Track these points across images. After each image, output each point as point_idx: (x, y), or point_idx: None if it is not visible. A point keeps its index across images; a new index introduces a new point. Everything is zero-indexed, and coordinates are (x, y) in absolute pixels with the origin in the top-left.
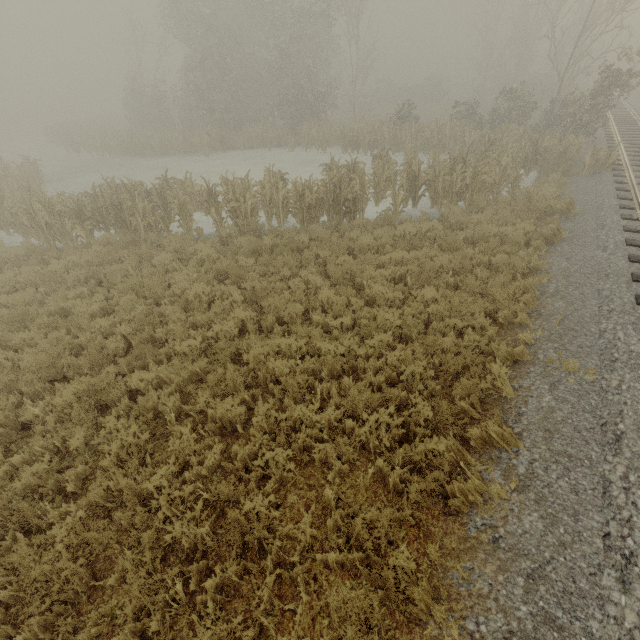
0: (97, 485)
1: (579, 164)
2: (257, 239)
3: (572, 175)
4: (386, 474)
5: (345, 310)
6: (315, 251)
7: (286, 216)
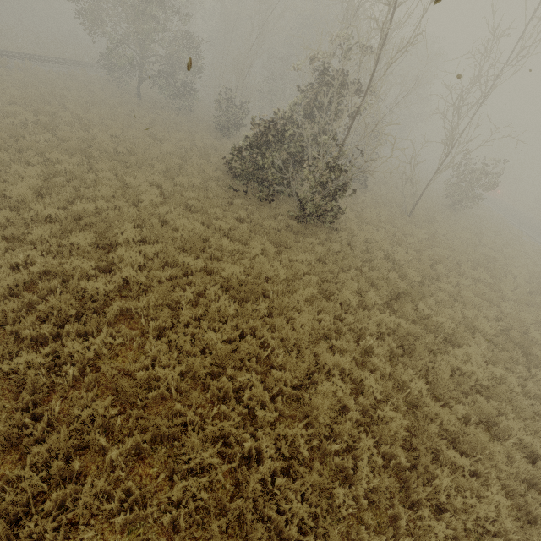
0: None
1: None
2: None
3: None
4: None
5: None
6: None
7: None
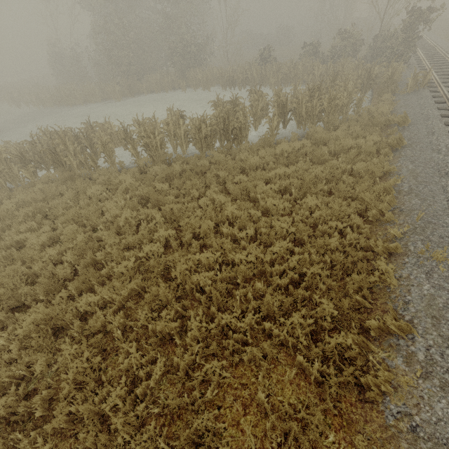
0: (61, 408)
1: (401, 85)
2: (168, 167)
3: (398, 94)
4: (306, 369)
5: (247, 222)
6: (215, 172)
7: (188, 145)
